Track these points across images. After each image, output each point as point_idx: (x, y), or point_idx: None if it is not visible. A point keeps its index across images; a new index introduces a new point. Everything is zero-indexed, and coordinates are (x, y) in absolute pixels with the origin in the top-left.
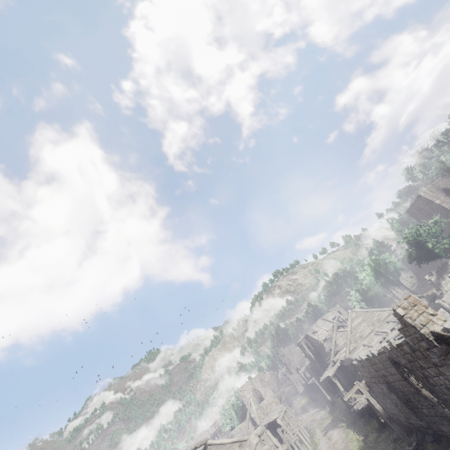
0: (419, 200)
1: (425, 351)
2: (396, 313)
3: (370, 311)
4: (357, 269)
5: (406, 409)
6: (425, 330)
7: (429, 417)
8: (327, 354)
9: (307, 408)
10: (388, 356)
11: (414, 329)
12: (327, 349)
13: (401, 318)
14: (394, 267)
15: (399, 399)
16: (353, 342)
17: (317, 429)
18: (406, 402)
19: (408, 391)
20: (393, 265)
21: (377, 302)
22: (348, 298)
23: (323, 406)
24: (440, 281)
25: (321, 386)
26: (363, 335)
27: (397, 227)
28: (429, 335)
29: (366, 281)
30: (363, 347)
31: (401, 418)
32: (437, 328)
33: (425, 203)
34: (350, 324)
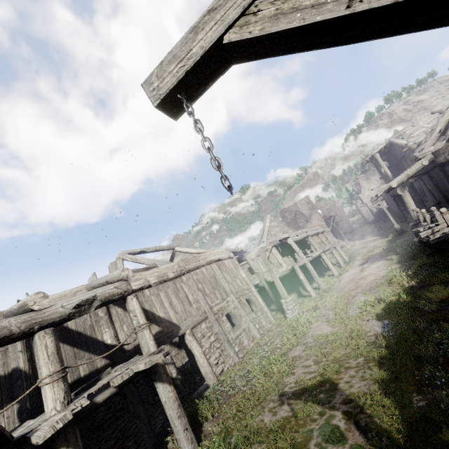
0: None
1: None
2: None
3: None
4: None
5: None
6: None
7: None
8: None
9: (366, 235)
10: None
11: None
12: (416, 152)
13: None
14: None
15: None
16: None
17: (357, 257)
18: None
19: None
20: None
21: None
22: None
23: (386, 235)
24: None
25: (397, 216)
26: None
27: None
28: None
29: None
30: None
31: None
32: None
33: None
34: None
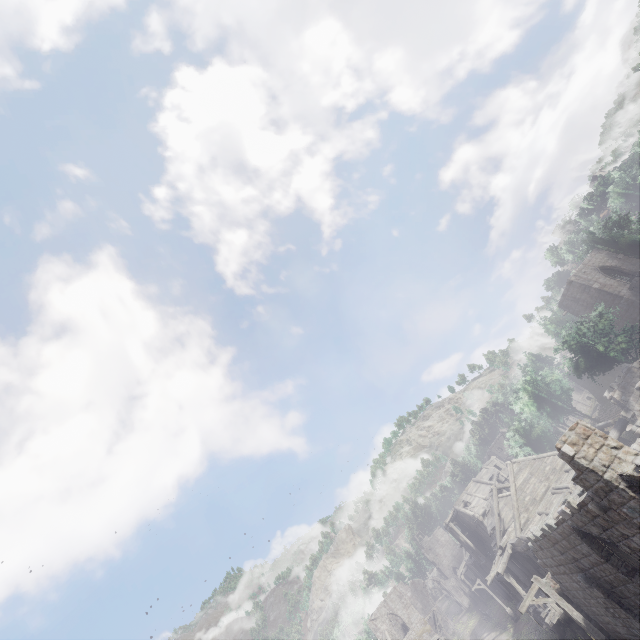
0: (571, 288)
1: (620, 509)
2: (562, 454)
3: (538, 459)
4: (510, 398)
5: (622, 612)
6: (611, 474)
7: None
8: (491, 536)
9: (479, 633)
10: (571, 526)
11: (594, 475)
12: (489, 528)
13: (571, 461)
14: (560, 387)
15: (606, 595)
16: (523, 510)
17: None
18: (619, 599)
19: (616, 579)
20: (558, 384)
21: (548, 443)
22: (504, 443)
23: (502, 625)
24: (627, 397)
25: (495, 592)
26: (536, 498)
27: (553, 329)
28: (618, 480)
29: (525, 413)
30: (539, 517)
31: (619, 629)
32: (627, 468)
33: (580, 290)
34: (513, 483)
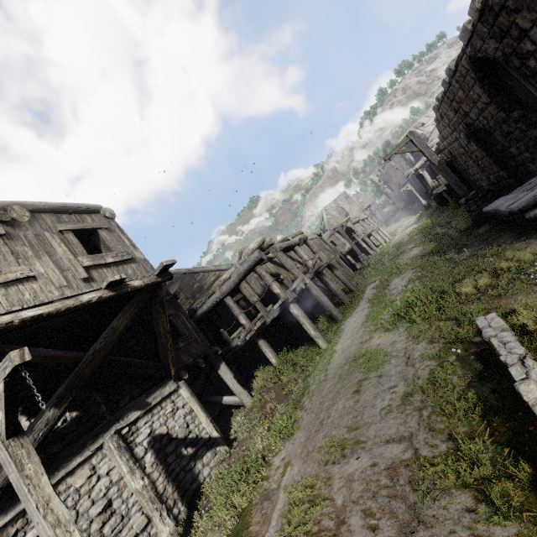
0: None
1: None
2: None
3: None
4: None
5: (487, 160)
6: None
7: (517, 157)
8: None
9: (400, 219)
10: (469, 56)
11: None
12: (429, 140)
13: None
14: None
15: (479, 146)
16: None
17: (398, 230)
18: (490, 149)
19: (494, 124)
20: None
21: None
22: None
23: (417, 213)
24: None
25: (424, 196)
26: None
27: None
28: None
29: None
30: None
31: (483, 183)
32: None
33: None
34: None
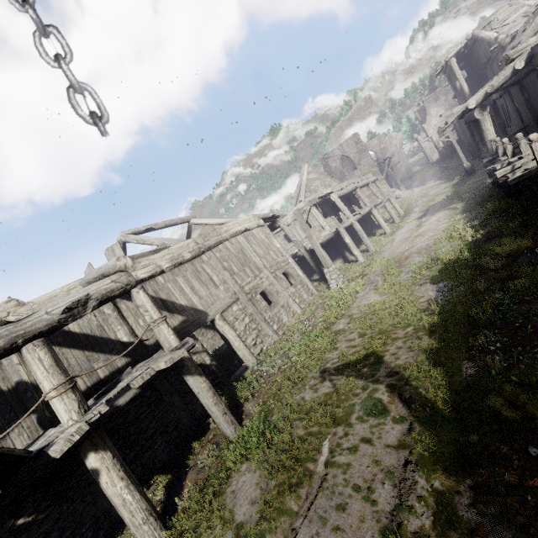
0: None
1: None
2: None
3: None
4: None
5: None
6: None
7: None
8: None
9: (428, 180)
10: None
11: None
12: (509, 50)
13: None
14: None
15: None
16: None
17: (415, 209)
18: None
19: None
20: None
21: None
22: None
23: (452, 177)
24: None
25: (468, 151)
26: None
27: None
28: None
29: None
30: None
31: None
32: None
33: None
34: None
